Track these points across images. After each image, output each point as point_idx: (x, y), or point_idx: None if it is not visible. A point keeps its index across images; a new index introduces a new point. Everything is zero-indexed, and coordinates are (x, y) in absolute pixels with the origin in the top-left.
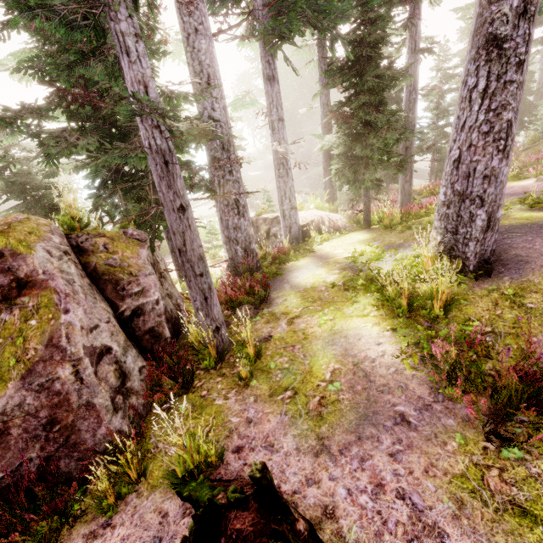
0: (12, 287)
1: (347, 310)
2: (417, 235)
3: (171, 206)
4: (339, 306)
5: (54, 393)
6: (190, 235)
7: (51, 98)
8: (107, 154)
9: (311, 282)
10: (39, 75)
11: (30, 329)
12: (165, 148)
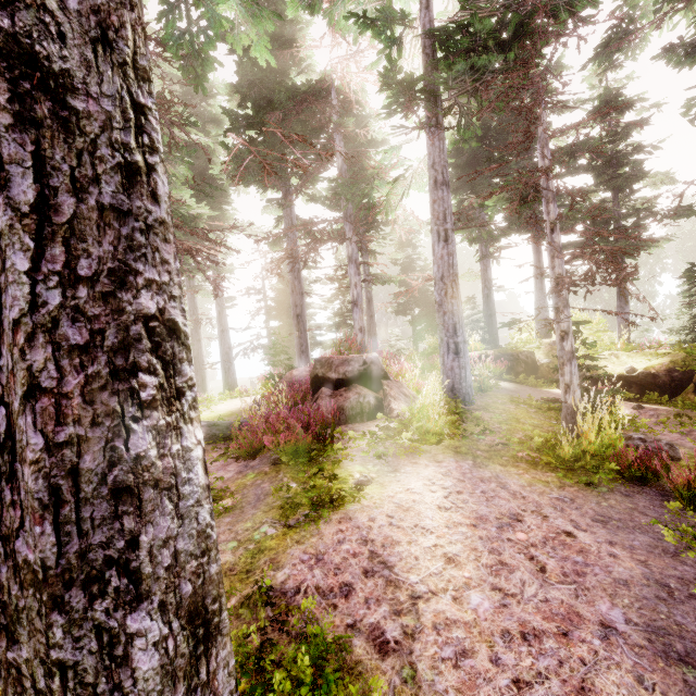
0: None
1: None
2: None
3: None
4: None
5: None
6: None
7: None
8: None
9: None
10: None
11: None
12: None
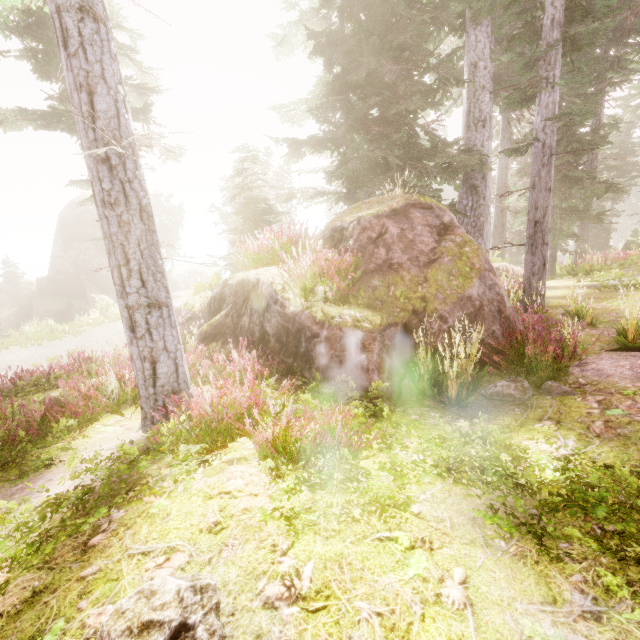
0: (441, 228)
1: (633, 298)
2: (638, 270)
3: (545, 186)
4: (621, 298)
5: (496, 293)
6: (548, 211)
7: (340, 131)
8: (382, 176)
9: (560, 294)
10: (318, 116)
11: (467, 253)
12: (552, 146)
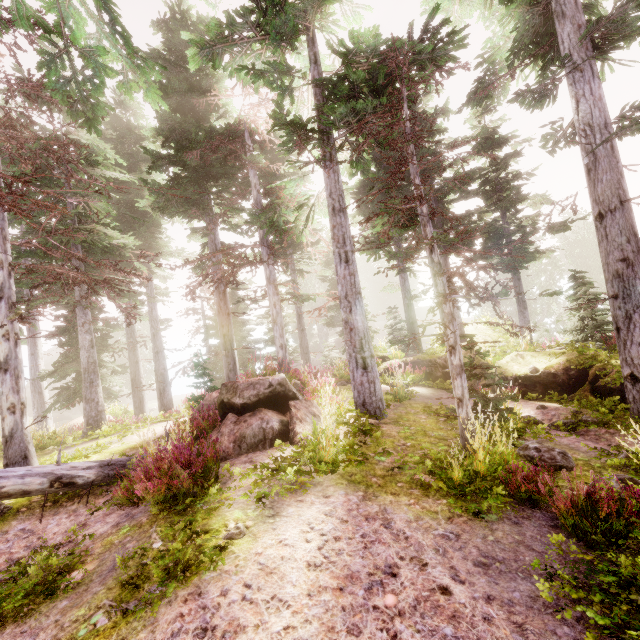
0: None
1: None
2: None
3: None
4: None
5: None
6: None
7: None
8: None
9: None
10: None
11: None
12: None
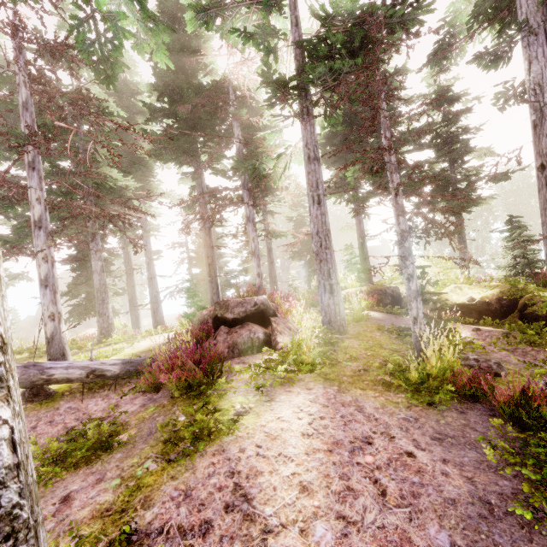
0: None
1: None
2: None
3: None
4: None
5: None
6: None
7: None
8: None
9: None
10: None
11: None
12: None
